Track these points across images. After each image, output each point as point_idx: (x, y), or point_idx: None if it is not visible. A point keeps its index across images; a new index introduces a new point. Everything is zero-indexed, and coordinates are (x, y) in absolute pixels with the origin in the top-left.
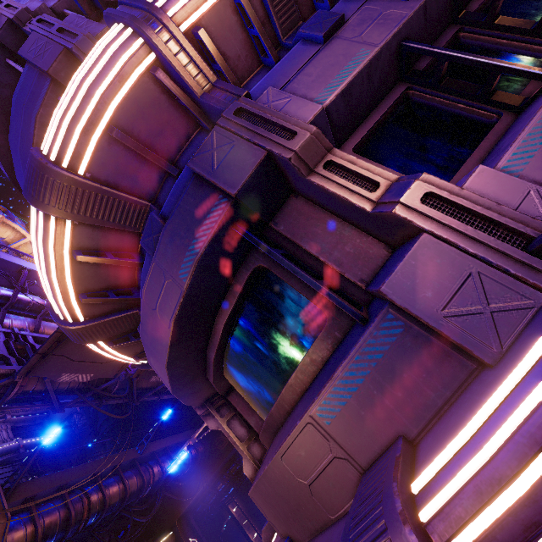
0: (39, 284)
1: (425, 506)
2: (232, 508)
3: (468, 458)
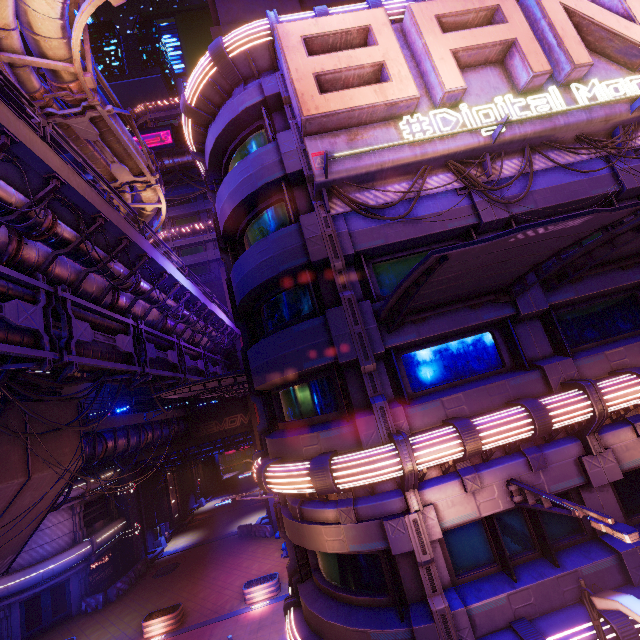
0: (165, 280)
1: None
2: (168, 471)
3: None
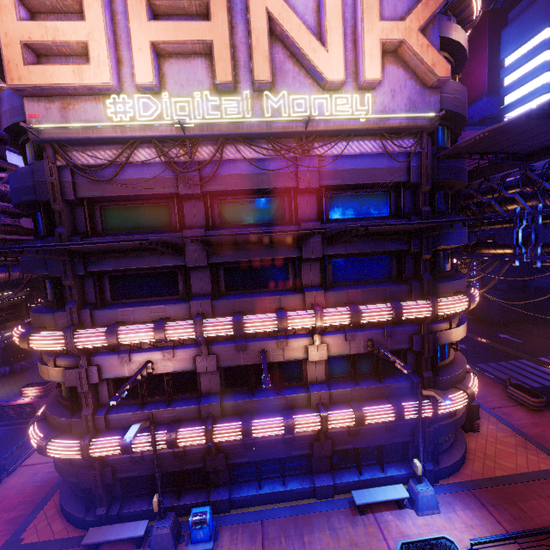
0: None
1: (50, 442)
2: None
3: (56, 443)
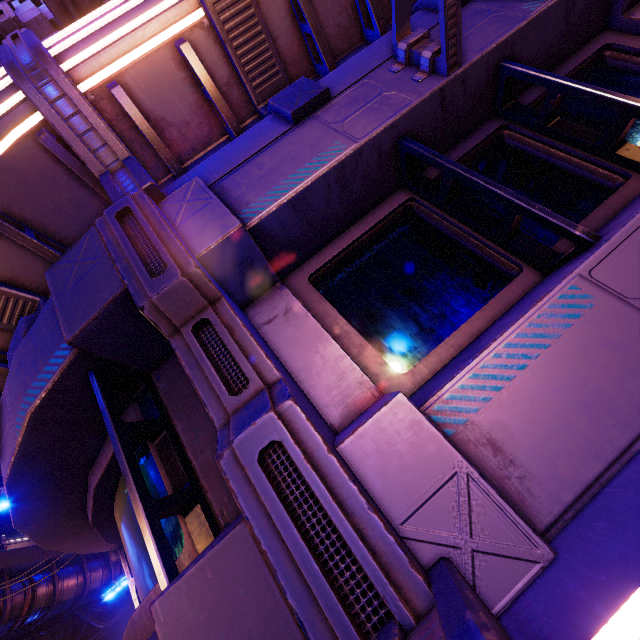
0: None
1: None
2: None
3: None
